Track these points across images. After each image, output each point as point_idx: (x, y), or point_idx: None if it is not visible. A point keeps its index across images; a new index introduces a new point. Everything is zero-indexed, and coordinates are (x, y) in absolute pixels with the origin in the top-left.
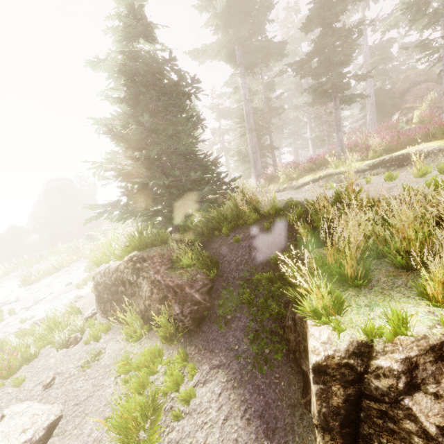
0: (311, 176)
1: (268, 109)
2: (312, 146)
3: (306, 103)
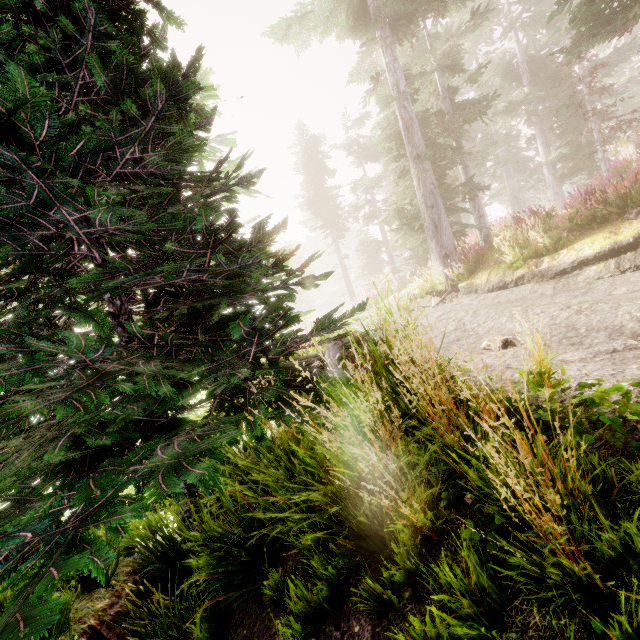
0: (603, 239)
1: (454, 109)
2: (552, 178)
3: (561, 50)
